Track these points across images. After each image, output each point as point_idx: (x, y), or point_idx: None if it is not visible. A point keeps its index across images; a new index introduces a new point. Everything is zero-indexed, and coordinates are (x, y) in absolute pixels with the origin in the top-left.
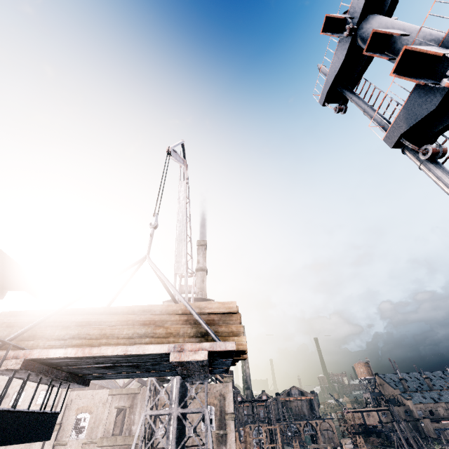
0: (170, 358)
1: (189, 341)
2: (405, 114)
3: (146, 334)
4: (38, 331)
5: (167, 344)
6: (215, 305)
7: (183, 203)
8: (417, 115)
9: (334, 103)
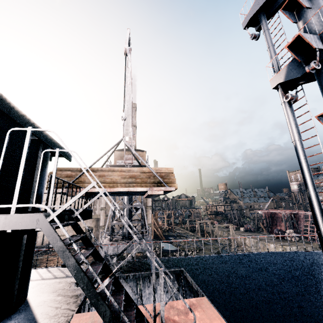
0: (148, 193)
1: (152, 185)
2: (286, 71)
3: (133, 182)
4: (81, 179)
5: (146, 188)
6: (163, 169)
7: (129, 87)
8: (291, 75)
9: (253, 27)
